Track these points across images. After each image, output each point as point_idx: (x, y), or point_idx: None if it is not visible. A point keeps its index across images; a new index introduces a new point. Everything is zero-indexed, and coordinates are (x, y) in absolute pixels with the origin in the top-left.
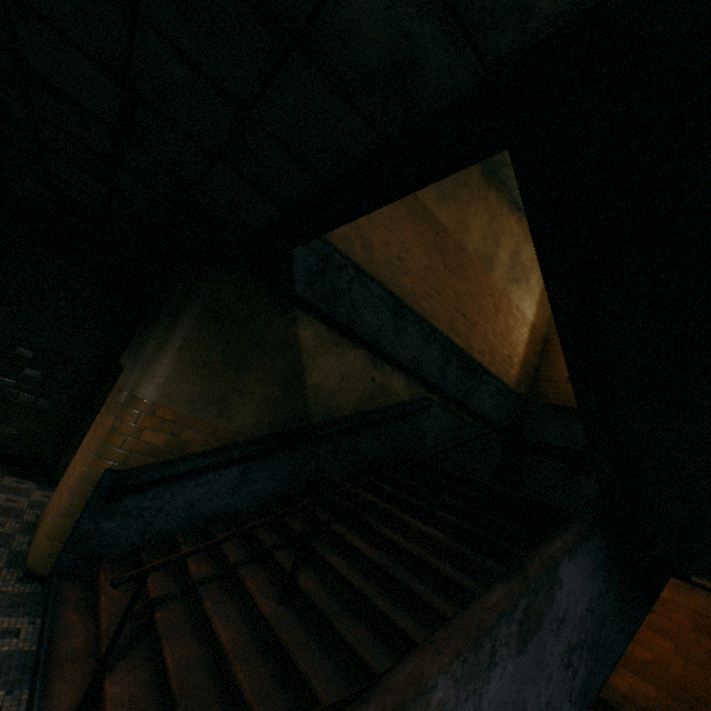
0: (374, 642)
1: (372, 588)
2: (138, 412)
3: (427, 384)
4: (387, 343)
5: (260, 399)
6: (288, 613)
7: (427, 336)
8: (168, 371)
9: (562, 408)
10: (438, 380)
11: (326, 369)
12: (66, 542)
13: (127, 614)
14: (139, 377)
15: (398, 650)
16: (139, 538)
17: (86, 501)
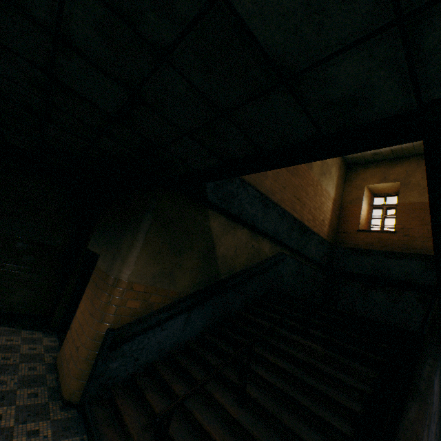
0: (309, 428)
1: (292, 390)
2: (123, 290)
3: (281, 244)
4: (259, 223)
5: (192, 269)
6: (248, 414)
7: (280, 215)
8: (138, 260)
9: (356, 249)
10: (287, 241)
11: (226, 244)
12: (88, 380)
13: (165, 438)
14: (120, 266)
15: (323, 431)
16: (132, 369)
17: (97, 351)
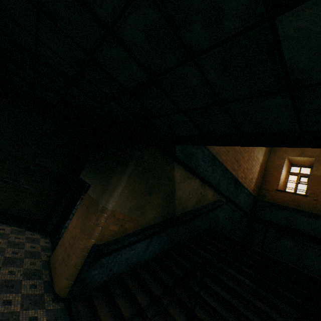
0: None
1: (231, 316)
2: (108, 216)
3: (220, 194)
4: (208, 176)
5: (157, 205)
6: None
7: (223, 172)
8: (121, 195)
9: (274, 204)
10: (225, 192)
11: (183, 189)
12: (74, 281)
13: None
14: (108, 198)
15: None
16: (106, 277)
17: (83, 260)
